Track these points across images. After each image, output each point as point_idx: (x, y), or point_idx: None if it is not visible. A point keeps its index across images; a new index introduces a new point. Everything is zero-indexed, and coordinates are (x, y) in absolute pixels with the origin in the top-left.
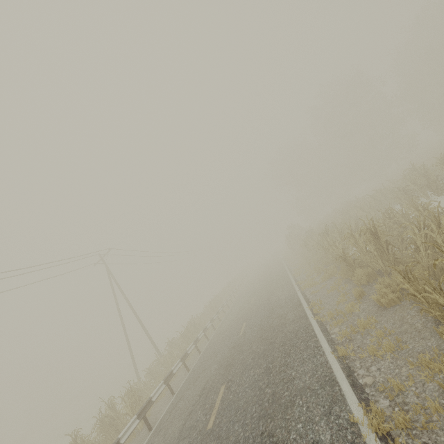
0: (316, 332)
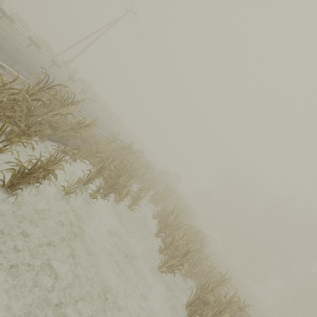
0: None
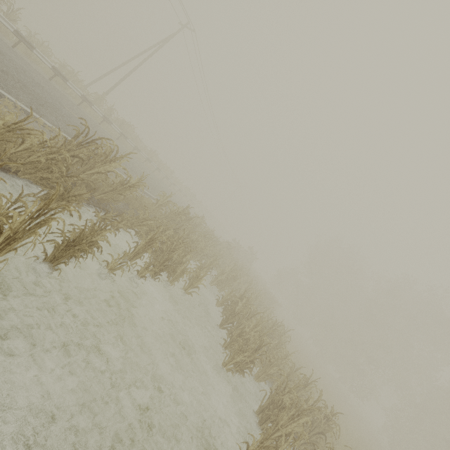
0: None
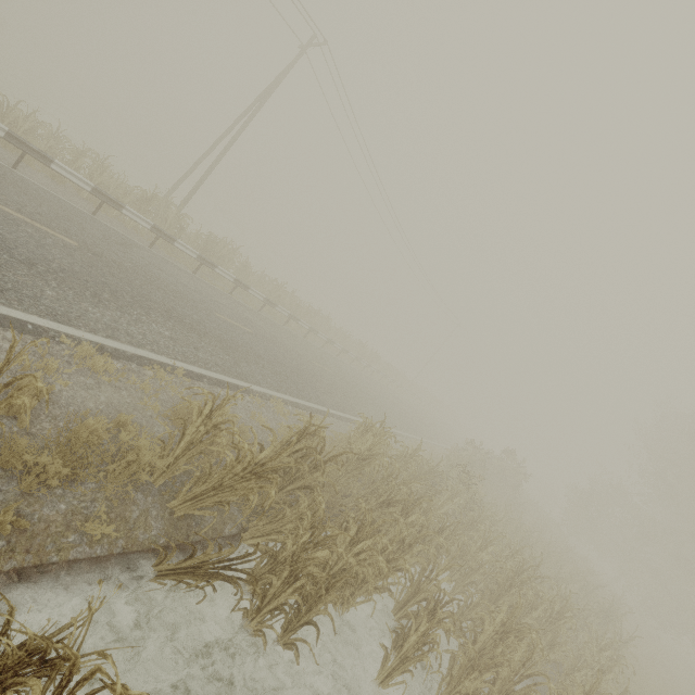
0: None
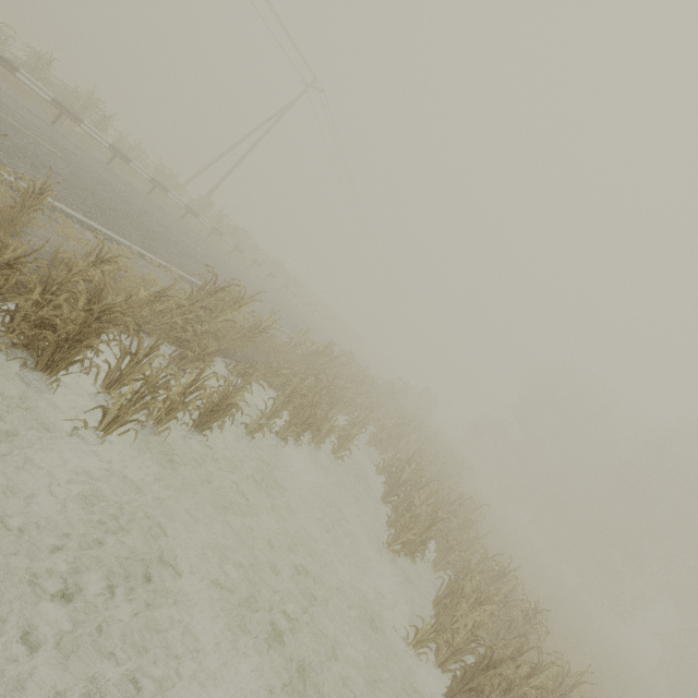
0: (96, 223)
